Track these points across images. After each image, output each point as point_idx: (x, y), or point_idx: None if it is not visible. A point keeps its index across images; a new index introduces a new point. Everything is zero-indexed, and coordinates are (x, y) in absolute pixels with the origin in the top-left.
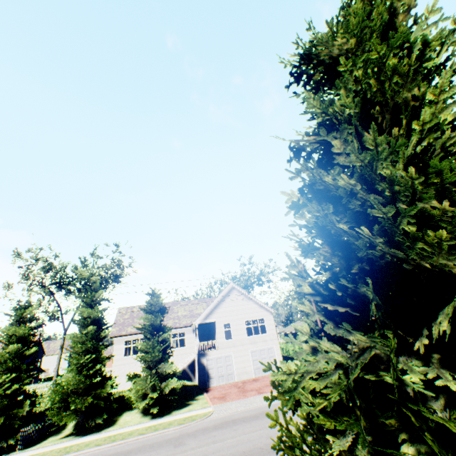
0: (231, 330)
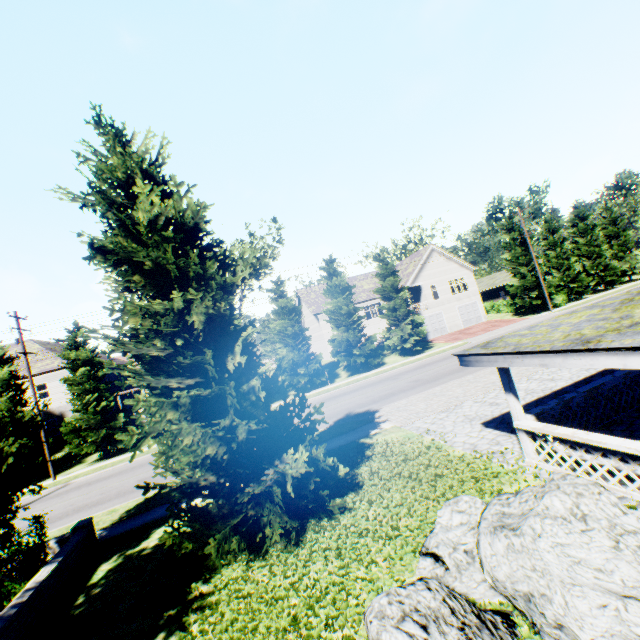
0: (438, 291)
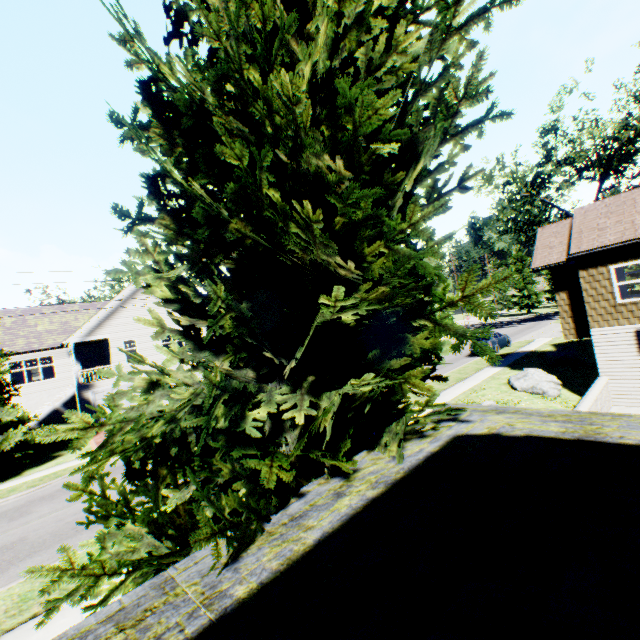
0: (138, 349)
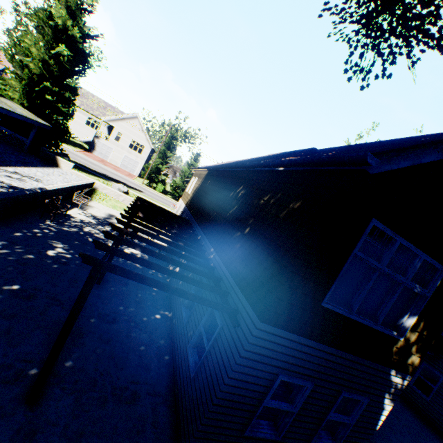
0: (121, 138)
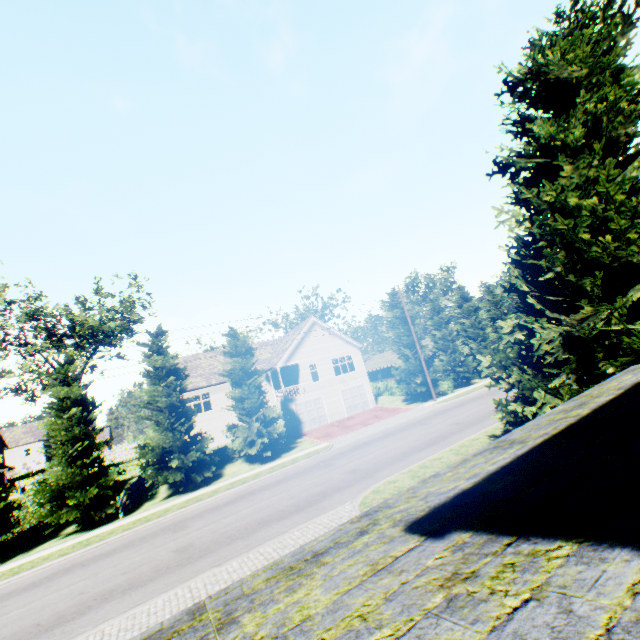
0: (318, 371)
